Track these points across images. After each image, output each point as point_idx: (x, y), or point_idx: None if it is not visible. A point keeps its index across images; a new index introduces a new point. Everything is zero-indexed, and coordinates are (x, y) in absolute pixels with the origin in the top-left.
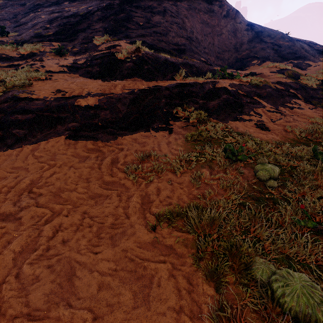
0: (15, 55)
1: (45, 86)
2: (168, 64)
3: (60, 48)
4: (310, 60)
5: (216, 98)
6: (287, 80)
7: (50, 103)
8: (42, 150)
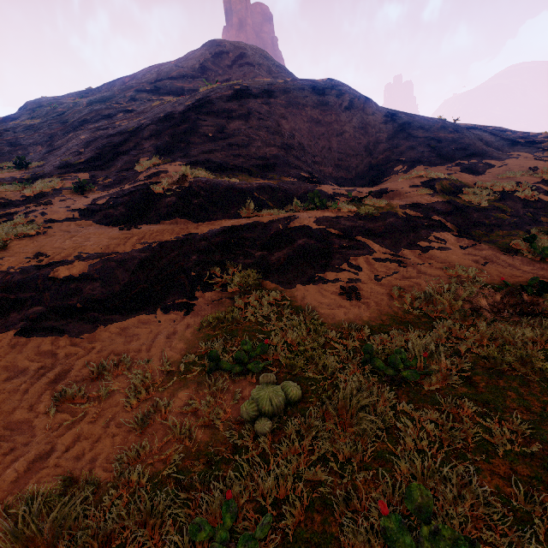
0: (19, 197)
1: (28, 246)
2: (234, 192)
3: (81, 183)
4: (491, 158)
5: (286, 245)
6: (433, 199)
7: (12, 277)
8: None
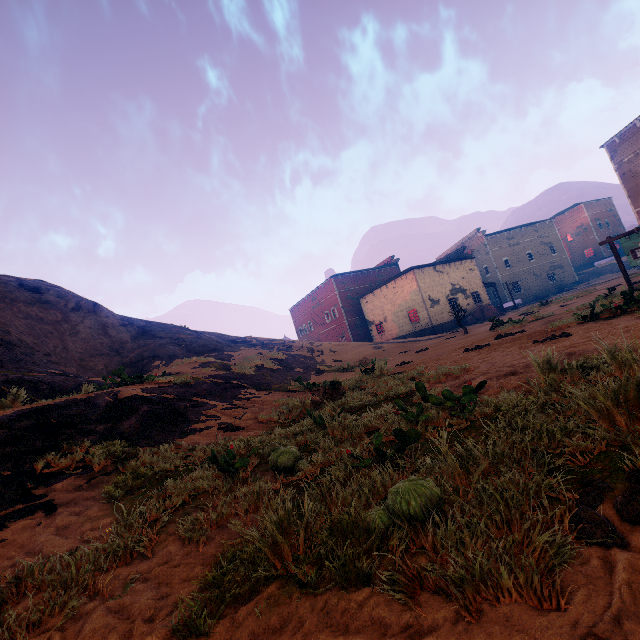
0: None
1: None
2: None
3: None
4: (229, 350)
5: (131, 413)
6: (221, 372)
7: None
8: None
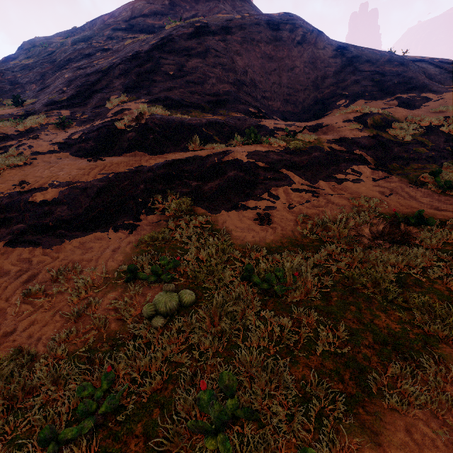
0: (14, 132)
1: (16, 174)
2: (184, 128)
3: (61, 120)
4: (430, 92)
5: (219, 176)
6: (361, 134)
7: (1, 200)
8: None
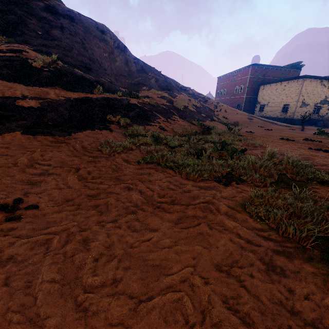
0: None
1: None
2: (85, 79)
3: None
4: (176, 93)
5: (133, 110)
6: (168, 103)
7: None
8: (3, 143)
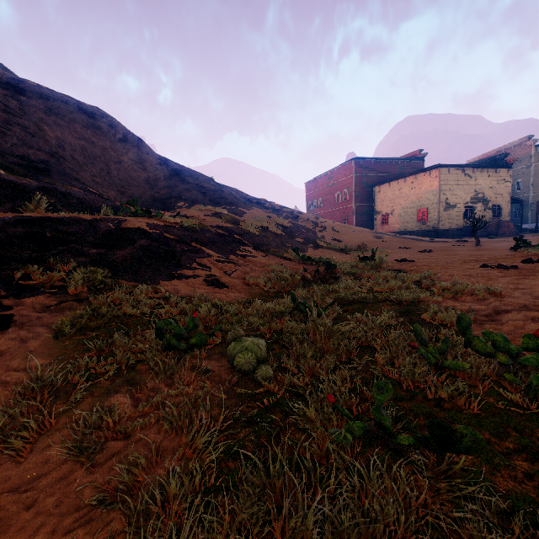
0: None
1: None
2: (1, 184)
3: None
4: (243, 207)
5: (127, 244)
6: (228, 225)
7: None
8: None
